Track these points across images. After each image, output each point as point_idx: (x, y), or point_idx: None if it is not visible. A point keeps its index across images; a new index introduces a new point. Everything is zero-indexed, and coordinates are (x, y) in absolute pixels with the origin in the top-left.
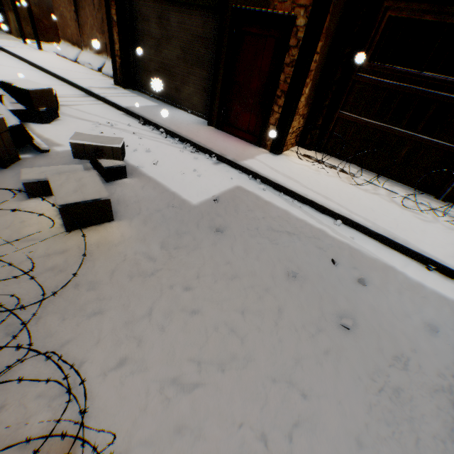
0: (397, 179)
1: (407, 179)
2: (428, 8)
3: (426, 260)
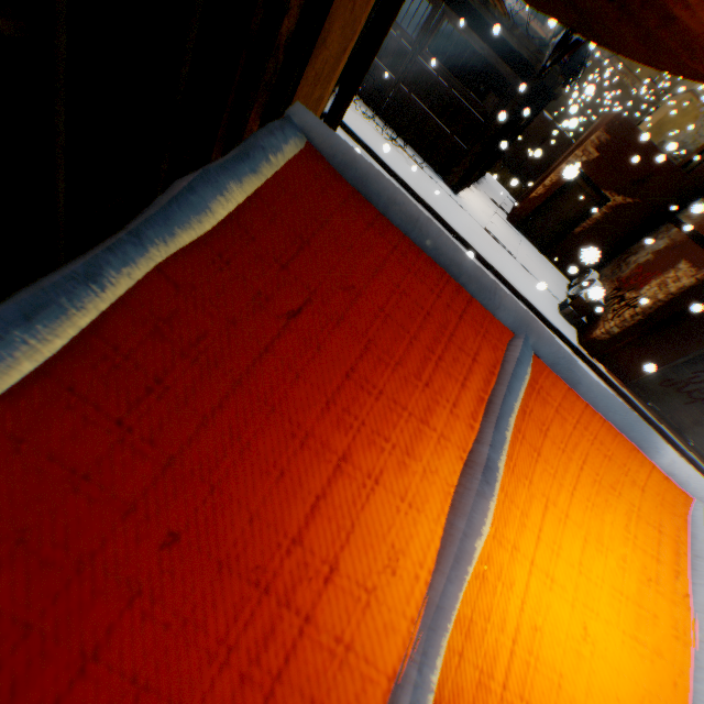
0: (359, 93)
1: (364, 95)
2: None
3: None
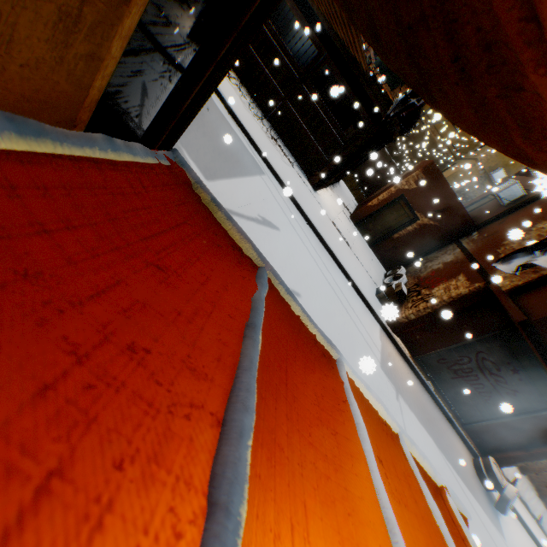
0: (254, 98)
1: (258, 100)
2: (290, 1)
3: (230, 110)
